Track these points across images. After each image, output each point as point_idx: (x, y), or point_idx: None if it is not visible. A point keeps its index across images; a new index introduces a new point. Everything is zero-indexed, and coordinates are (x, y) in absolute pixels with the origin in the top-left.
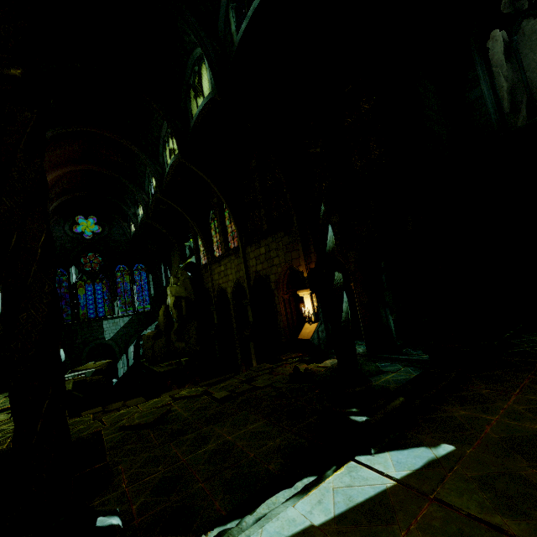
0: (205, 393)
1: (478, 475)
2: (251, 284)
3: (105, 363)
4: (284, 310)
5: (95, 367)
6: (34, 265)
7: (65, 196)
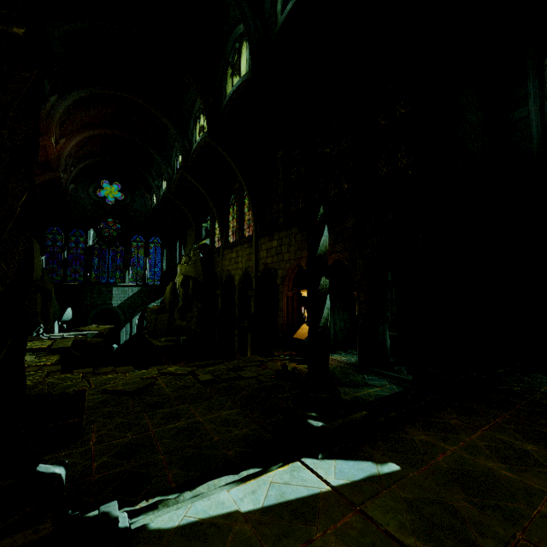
0: (191, 374)
1: (411, 497)
2: (258, 276)
3: (107, 328)
4: (285, 307)
5: (97, 330)
6: (11, 222)
7: (92, 158)
